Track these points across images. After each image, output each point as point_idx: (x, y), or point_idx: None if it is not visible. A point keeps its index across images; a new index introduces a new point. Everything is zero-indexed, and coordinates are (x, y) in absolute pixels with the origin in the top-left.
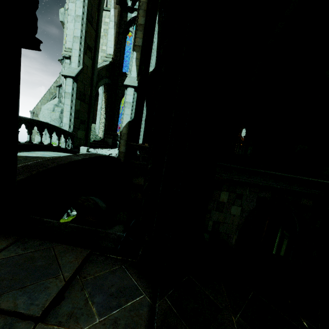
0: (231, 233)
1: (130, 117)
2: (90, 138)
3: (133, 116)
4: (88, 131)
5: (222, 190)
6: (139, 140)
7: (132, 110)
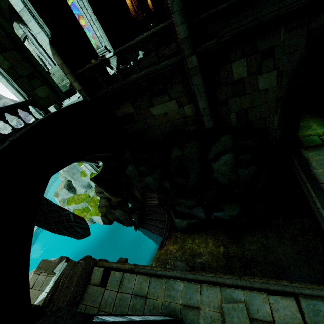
0: (269, 116)
1: (46, 35)
2: (58, 87)
3: (47, 29)
4: (48, 82)
5: (232, 61)
6: (96, 54)
7: (37, 19)
